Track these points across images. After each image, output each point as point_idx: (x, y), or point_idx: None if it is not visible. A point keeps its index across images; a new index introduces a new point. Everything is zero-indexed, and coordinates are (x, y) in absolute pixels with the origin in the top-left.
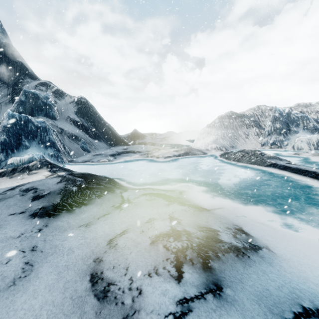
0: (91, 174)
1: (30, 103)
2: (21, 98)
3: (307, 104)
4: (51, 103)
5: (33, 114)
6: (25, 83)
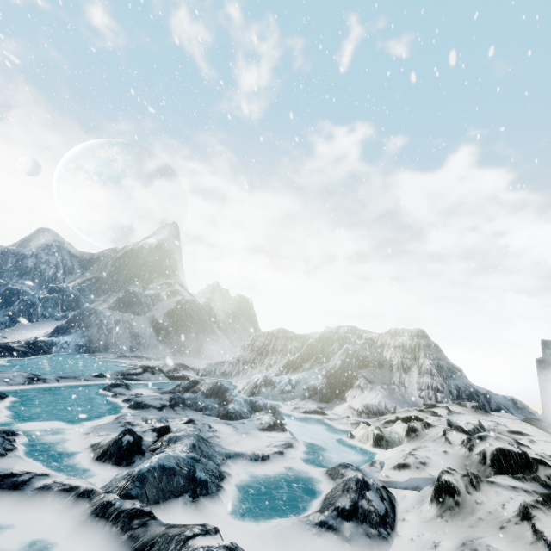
0: (19, 350)
1: (125, 300)
2: (119, 295)
3: (396, 332)
4: (146, 301)
5: (122, 309)
6: (155, 282)
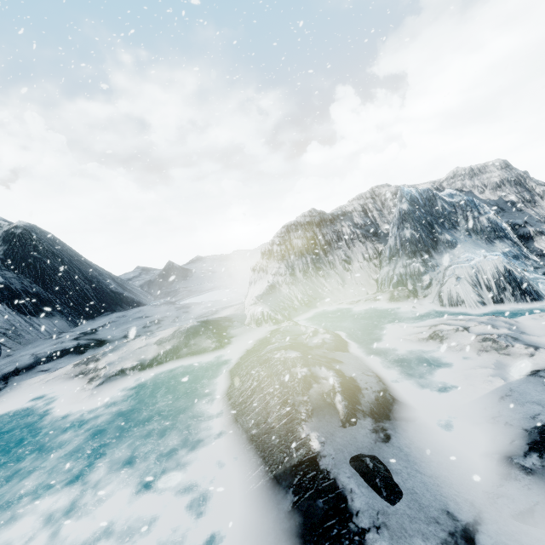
0: None
1: None
2: None
3: (472, 171)
4: None
5: None
6: None
